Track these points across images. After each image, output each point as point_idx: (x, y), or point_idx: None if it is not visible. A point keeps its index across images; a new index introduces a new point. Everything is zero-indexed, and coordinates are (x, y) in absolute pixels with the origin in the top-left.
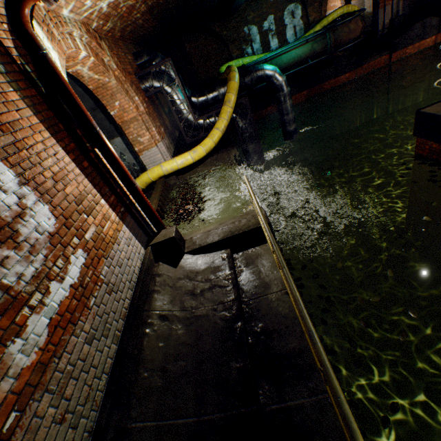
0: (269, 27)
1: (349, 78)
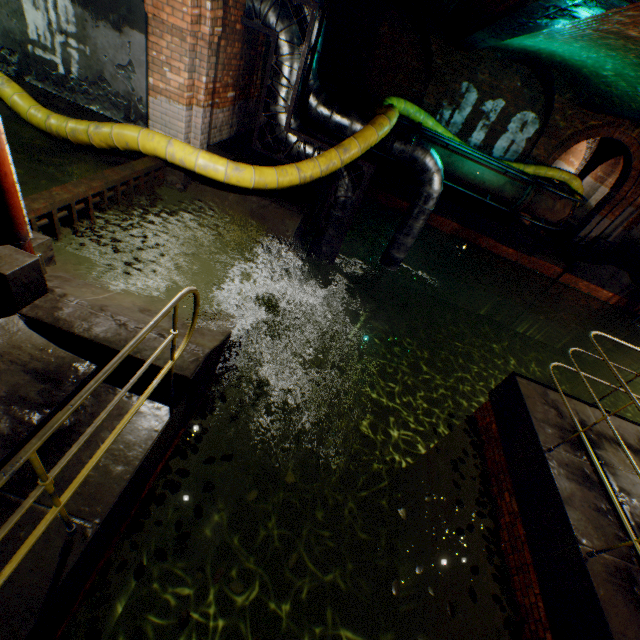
0: (489, 113)
1: (509, 256)
